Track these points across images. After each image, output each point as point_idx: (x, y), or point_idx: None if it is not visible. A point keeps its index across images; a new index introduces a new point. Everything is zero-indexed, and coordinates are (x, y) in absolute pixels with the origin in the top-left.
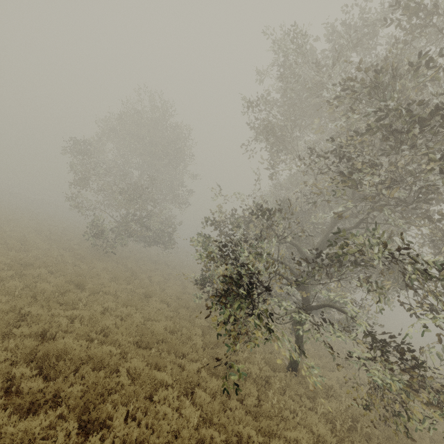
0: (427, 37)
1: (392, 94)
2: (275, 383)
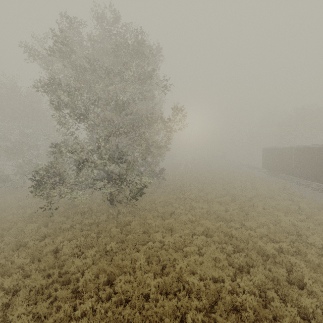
0: (92, 41)
1: (54, 92)
2: (95, 210)
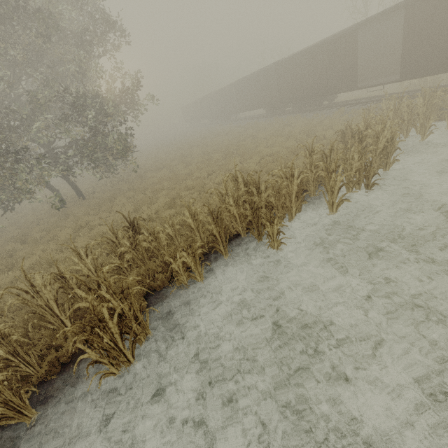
0: None
1: None
2: None
